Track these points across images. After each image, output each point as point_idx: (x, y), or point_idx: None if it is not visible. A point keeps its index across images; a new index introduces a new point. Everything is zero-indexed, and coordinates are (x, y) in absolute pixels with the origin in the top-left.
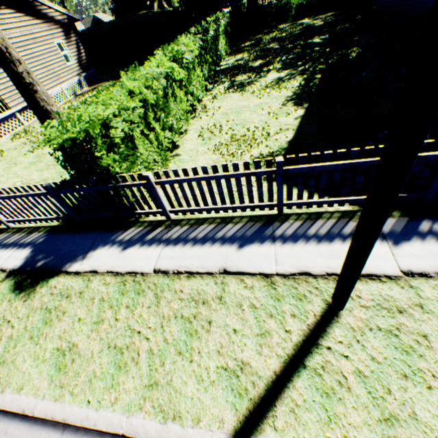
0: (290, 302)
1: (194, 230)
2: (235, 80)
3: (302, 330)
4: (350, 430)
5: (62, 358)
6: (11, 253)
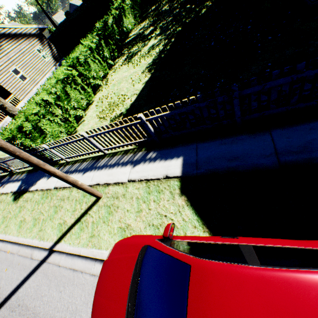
0: (87, 197)
1: (72, 166)
2: (131, 51)
3: (86, 208)
4: (81, 240)
5: (21, 223)
6: (15, 184)
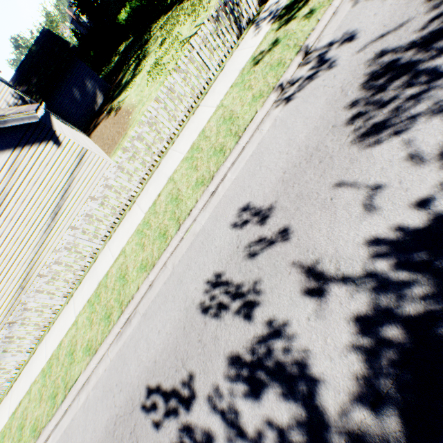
0: None
1: None
2: None
3: None
4: None
5: None
6: None
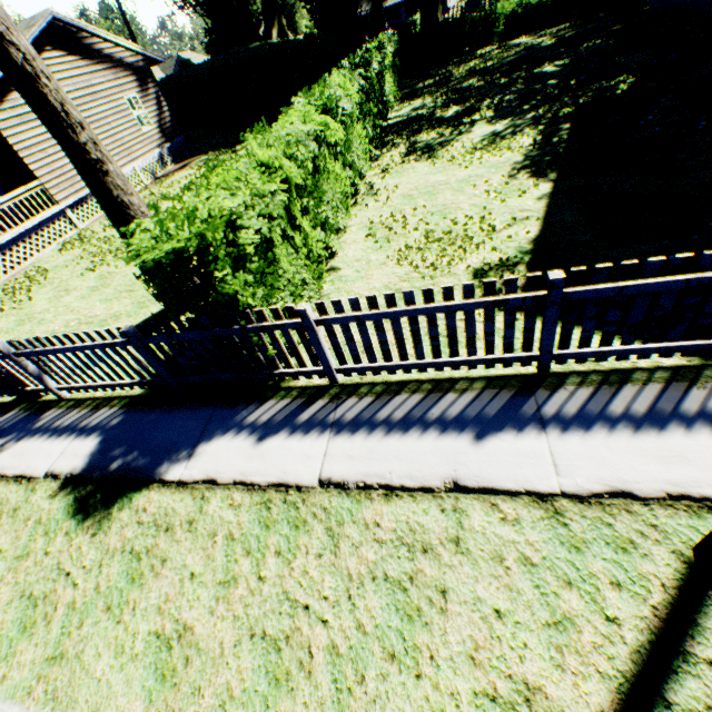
0: (603, 556)
1: (383, 404)
2: (416, 141)
3: (643, 618)
4: None
5: (166, 655)
6: (66, 445)
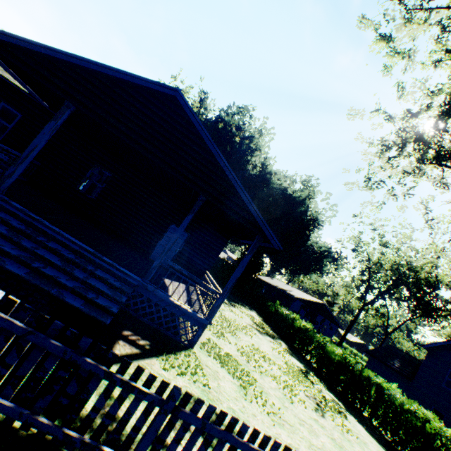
0: None
1: None
2: None
3: None
4: None
5: None
6: None
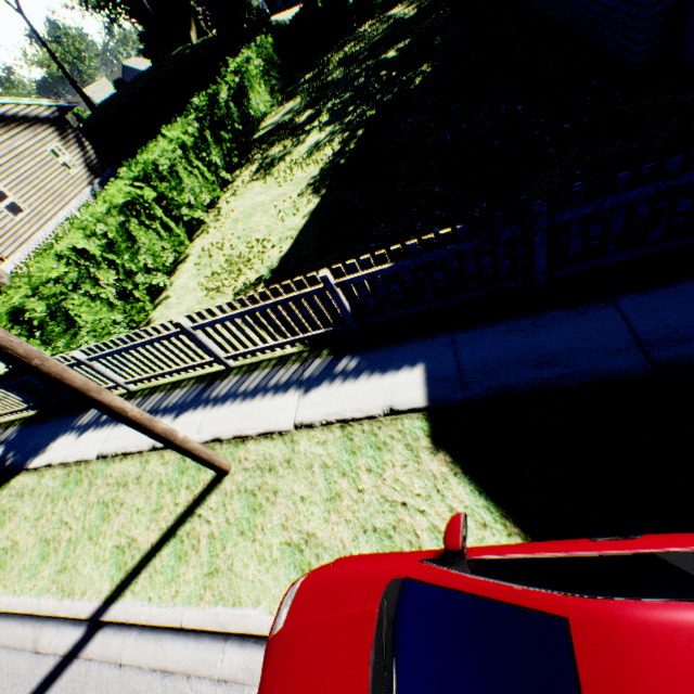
0: (191, 474)
1: (145, 402)
2: (268, 155)
3: (189, 501)
4: (183, 585)
5: (6, 557)
6: None
